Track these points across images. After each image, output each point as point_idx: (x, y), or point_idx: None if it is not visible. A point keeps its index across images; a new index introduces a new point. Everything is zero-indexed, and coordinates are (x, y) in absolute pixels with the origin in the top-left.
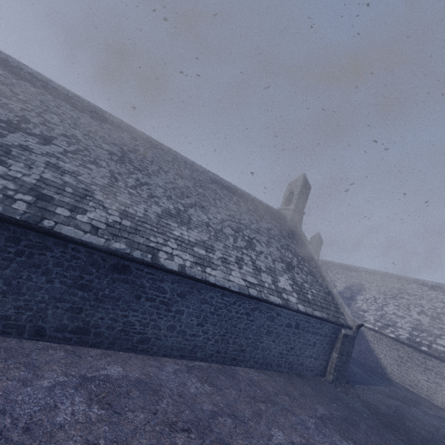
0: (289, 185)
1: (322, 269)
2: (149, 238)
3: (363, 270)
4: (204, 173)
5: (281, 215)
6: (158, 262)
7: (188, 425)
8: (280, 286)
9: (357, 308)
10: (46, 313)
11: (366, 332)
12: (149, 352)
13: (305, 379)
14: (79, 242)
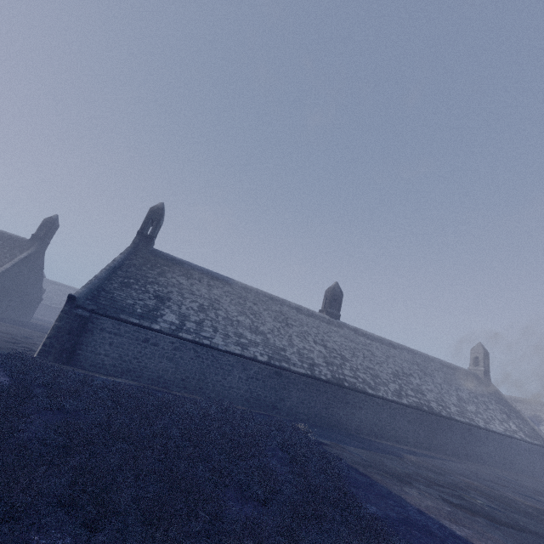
0: (472, 351)
1: (521, 413)
2: (467, 414)
3: (533, 402)
4: (435, 360)
5: (476, 375)
6: (478, 425)
7: (528, 481)
8: (513, 429)
9: None
10: (458, 449)
11: None
12: (484, 464)
13: (542, 480)
14: (461, 421)
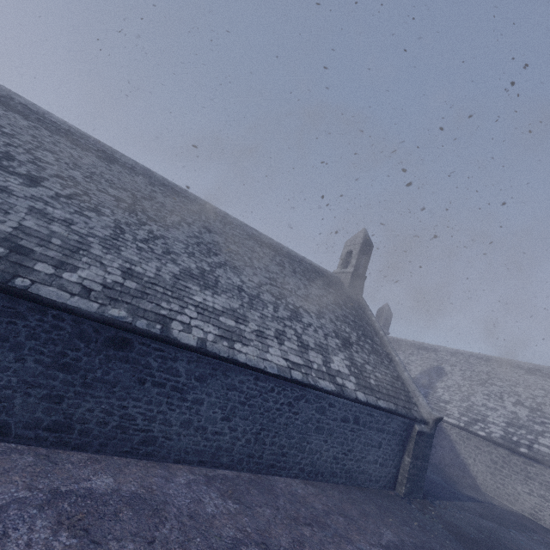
0: (347, 244)
1: (389, 347)
2: (160, 303)
3: (443, 349)
4: (239, 227)
5: (337, 279)
6: (170, 334)
7: None
8: (333, 368)
9: (436, 398)
10: (12, 403)
11: (449, 430)
12: (155, 457)
13: (368, 493)
14: (63, 307)
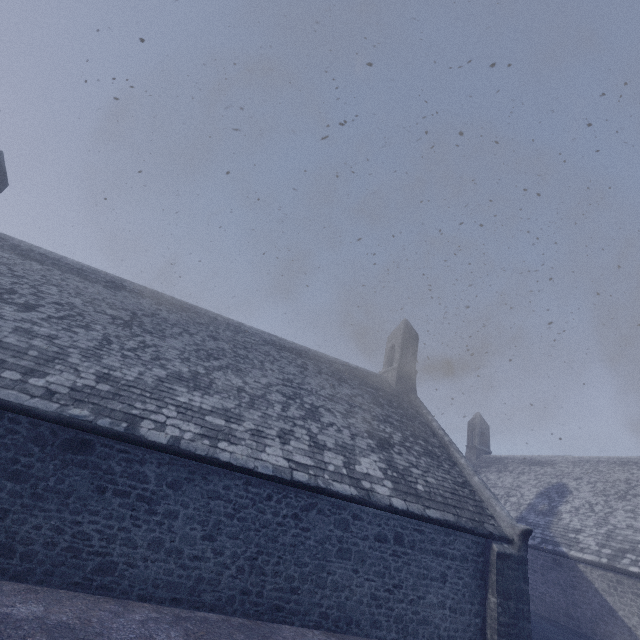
0: (389, 339)
1: (451, 448)
2: (134, 404)
3: (561, 460)
4: (255, 334)
5: (380, 379)
6: (136, 432)
7: None
8: (359, 471)
9: (562, 528)
10: None
11: (589, 573)
12: (113, 592)
13: None
14: (19, 408)
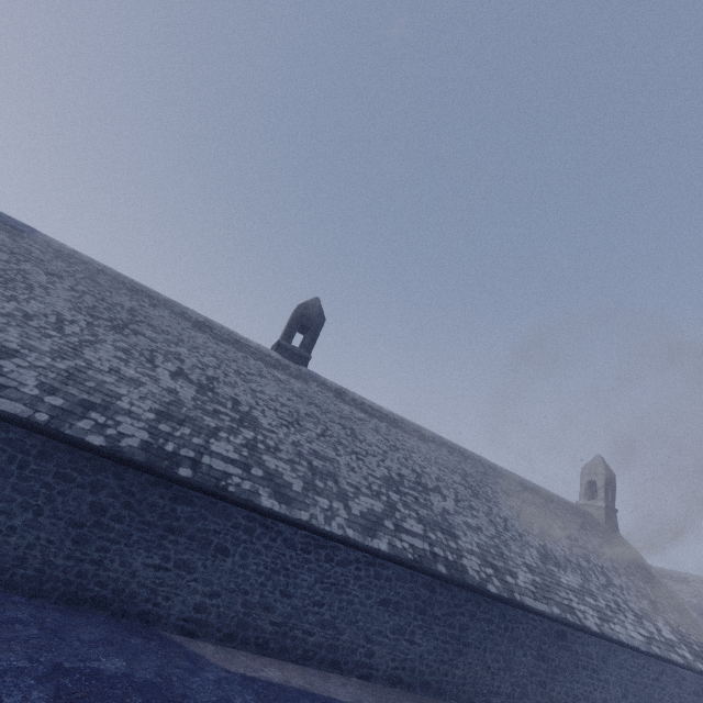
0: (584, 471)
1: (679, 599)
2: (558, 593)
3: (695, 579)
4: (508, 477)
5: (590, 515)
6: (584, 624)
7: None
8: (666, 637)
9: None
10: (527, 689)
11: None
12: None
13: None
14: (539, 612)
